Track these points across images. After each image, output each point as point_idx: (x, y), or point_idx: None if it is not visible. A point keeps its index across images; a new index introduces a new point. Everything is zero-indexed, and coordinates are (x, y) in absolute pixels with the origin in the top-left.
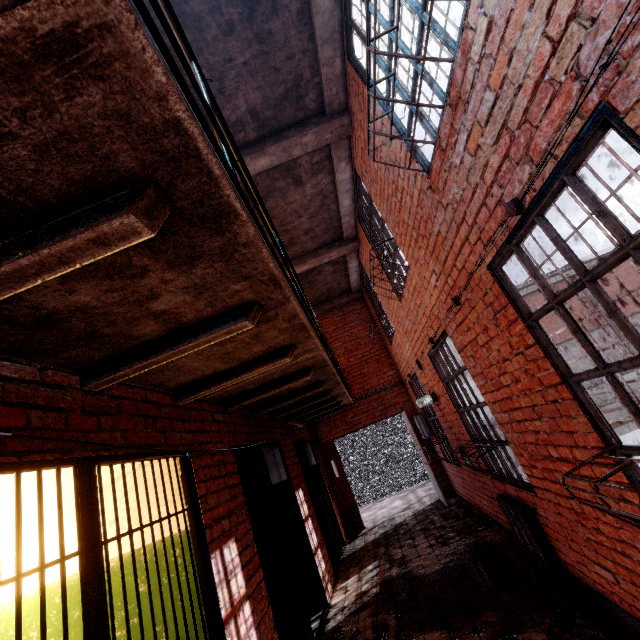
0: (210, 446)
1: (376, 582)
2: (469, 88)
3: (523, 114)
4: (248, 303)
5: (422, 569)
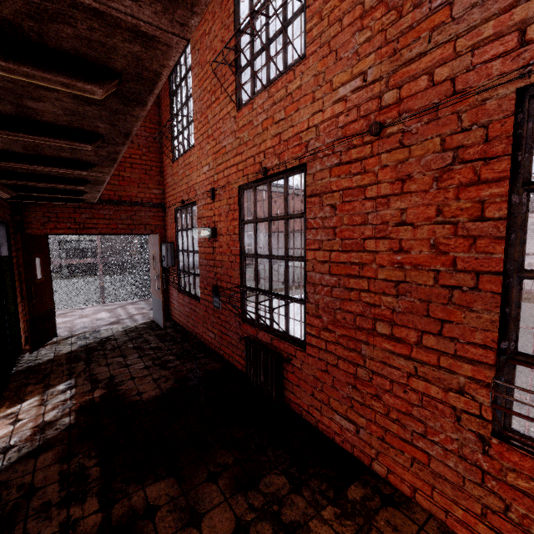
0: None
1: (70, 408)
2: None
3: None
4: None
5: (137, 394)
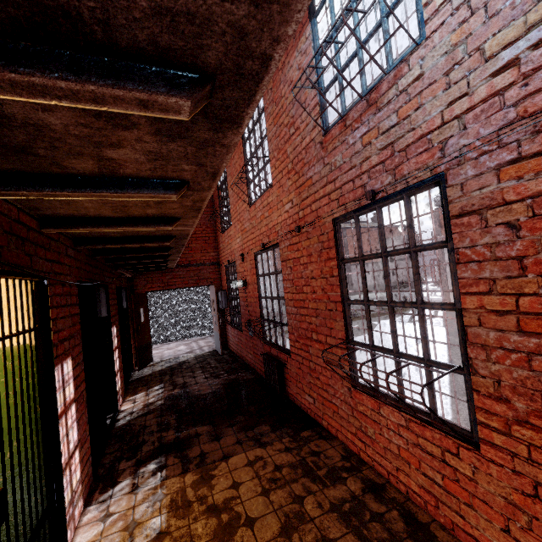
0: (62, 277)
1: (161, 397)
2: (385, 102)
3: (406, 146)
4: (181, 180)
5: (198, 391)
